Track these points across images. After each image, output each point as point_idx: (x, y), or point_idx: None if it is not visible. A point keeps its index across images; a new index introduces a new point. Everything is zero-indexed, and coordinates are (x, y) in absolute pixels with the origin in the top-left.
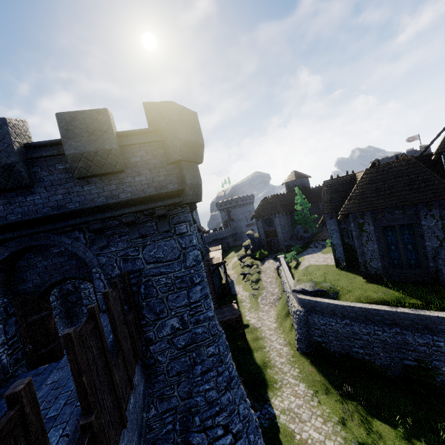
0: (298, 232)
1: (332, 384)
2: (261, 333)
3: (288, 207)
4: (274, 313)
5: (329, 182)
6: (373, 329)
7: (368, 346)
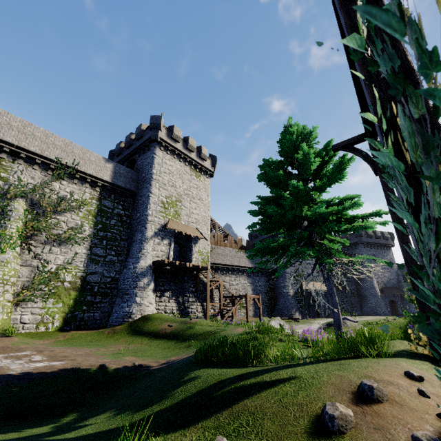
0: None
1: None
2: None
3: None
4: None
5: None
6: None
7: None
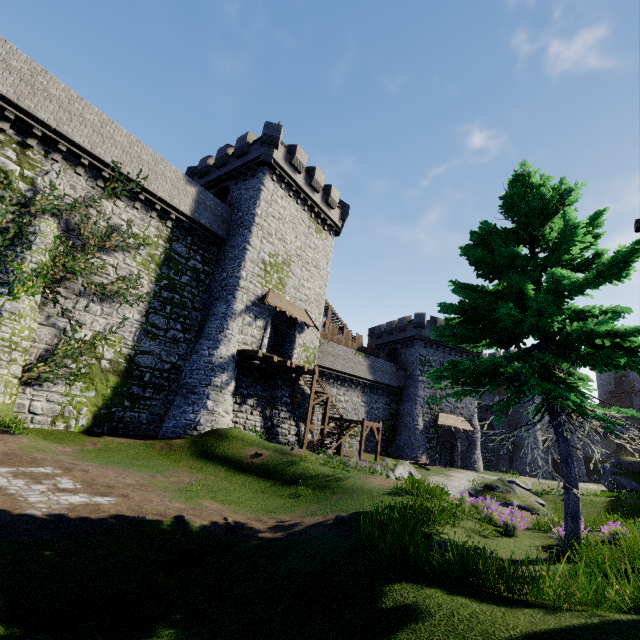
0: None
1: None
2: None
3: None
4: None
5: None
6: None
7: None
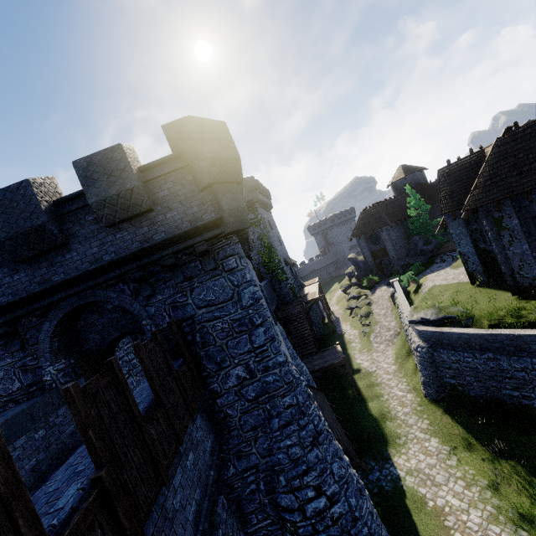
0: (416, 245)
1: (476, 439)
2: (376, 378)
3: (397, 215)
4: (393, 353)
5: (445, 170)
6: (529, 362)
7: (525, 386)
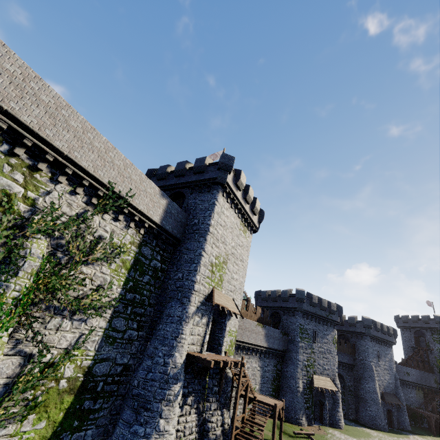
0: None
1: None
2: None
3: None
4: None
5: None
6: None
7: None
